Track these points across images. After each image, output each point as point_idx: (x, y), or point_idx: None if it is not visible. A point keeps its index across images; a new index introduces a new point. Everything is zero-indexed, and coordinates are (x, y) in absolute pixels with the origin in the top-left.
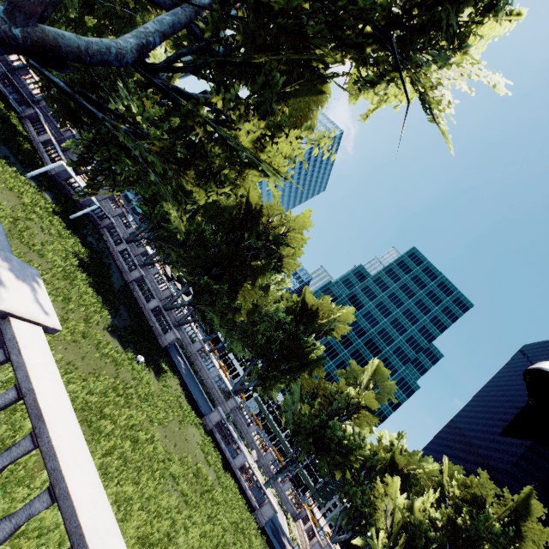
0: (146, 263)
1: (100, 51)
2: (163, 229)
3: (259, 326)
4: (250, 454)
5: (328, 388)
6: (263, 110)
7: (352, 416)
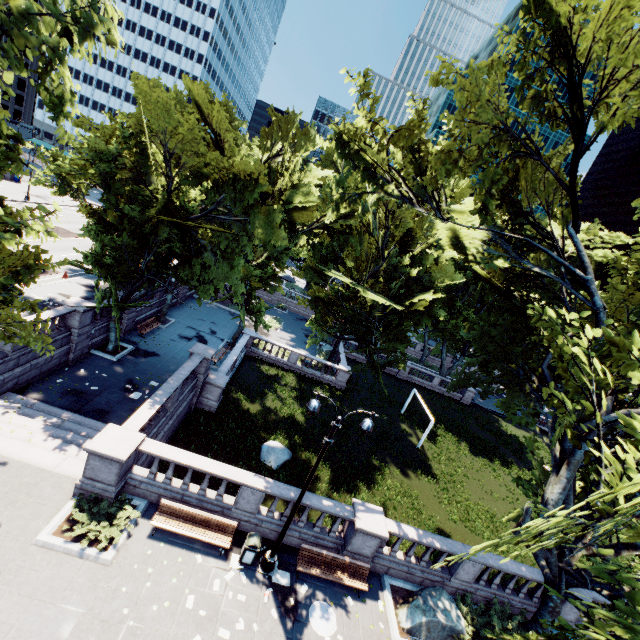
0: None
1: None
2: None
3: None
4: None
5: None
6: None
7: None
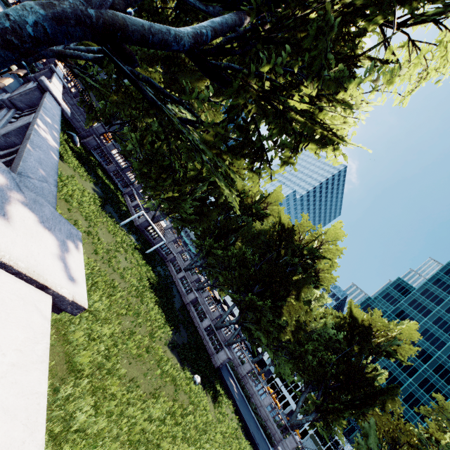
0: (199, 288)
1: (161, 31)
2: (211, 256)
3: (307, 345)
4: None
5: (414, 432)
6: (316, 67)
7: None
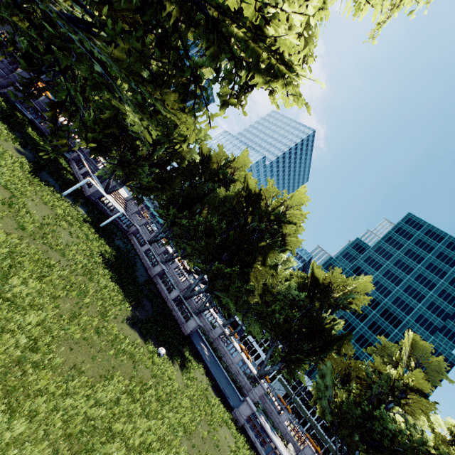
0: (167, 260)
1: None
2: (177, 227)
3: (274, 306)
4: (286, 448)
5: (362, 368)
6: None
7: (400, 403)
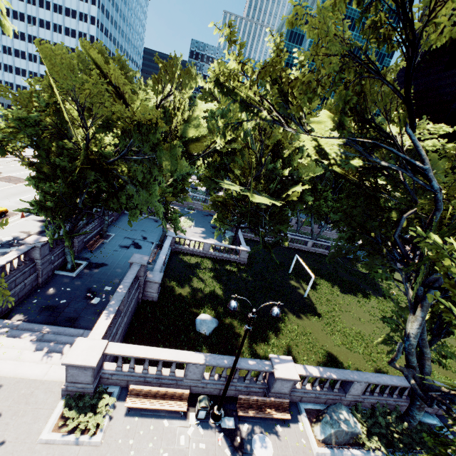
0: None
1: None
2: None
3: None
4: None
5: None
6: None
7: None
